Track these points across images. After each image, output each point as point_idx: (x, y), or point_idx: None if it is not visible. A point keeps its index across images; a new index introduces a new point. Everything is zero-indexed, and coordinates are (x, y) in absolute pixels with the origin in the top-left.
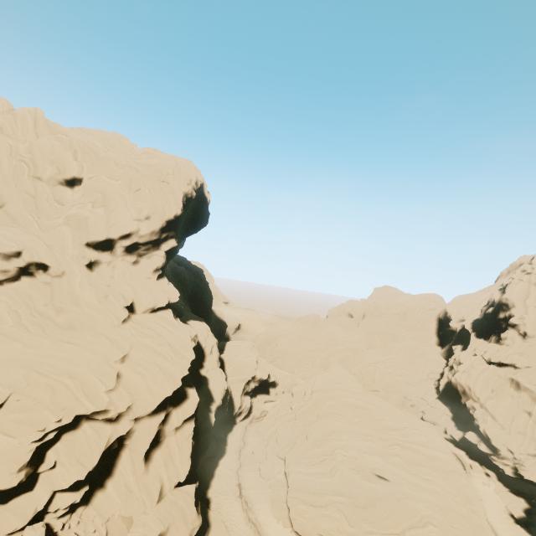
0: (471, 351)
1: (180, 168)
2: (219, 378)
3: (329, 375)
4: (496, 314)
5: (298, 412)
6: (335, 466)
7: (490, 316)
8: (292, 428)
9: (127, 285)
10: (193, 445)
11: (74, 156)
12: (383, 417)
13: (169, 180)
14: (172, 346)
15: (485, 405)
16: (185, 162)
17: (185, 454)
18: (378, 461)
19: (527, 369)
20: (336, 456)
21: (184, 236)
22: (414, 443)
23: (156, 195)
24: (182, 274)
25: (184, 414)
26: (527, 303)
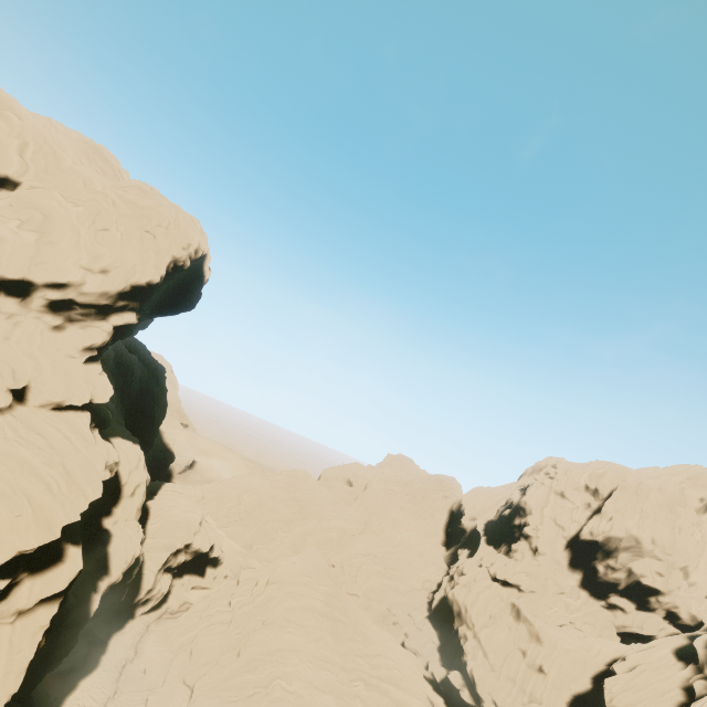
0: (478, 560)
1: (180, 225)
2: (131, 536)
3: (298, 561)
4: (512, 518)
5: (238, 611)
6: (267, 706)
7: (505, 519)
8: (222, 636)
9: (29, 357)
10: (42, 648)
11: (21, 149)
12: (353, 635)
13: (158, 233)
14: (69, 470)
15: (479, 635)
16: (191, 219)
17: (19, 662)
18: (331, 703)
19: (531, 594)
20: (273, 689)
21: (153, 314)
22: (384, 680)
23: (130, 246)
24: (132, 366)
25: (45, 590)
26: (544, 512)
